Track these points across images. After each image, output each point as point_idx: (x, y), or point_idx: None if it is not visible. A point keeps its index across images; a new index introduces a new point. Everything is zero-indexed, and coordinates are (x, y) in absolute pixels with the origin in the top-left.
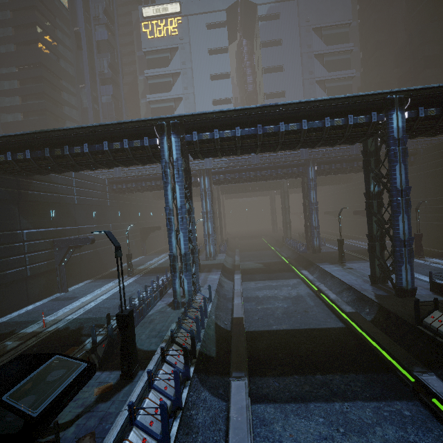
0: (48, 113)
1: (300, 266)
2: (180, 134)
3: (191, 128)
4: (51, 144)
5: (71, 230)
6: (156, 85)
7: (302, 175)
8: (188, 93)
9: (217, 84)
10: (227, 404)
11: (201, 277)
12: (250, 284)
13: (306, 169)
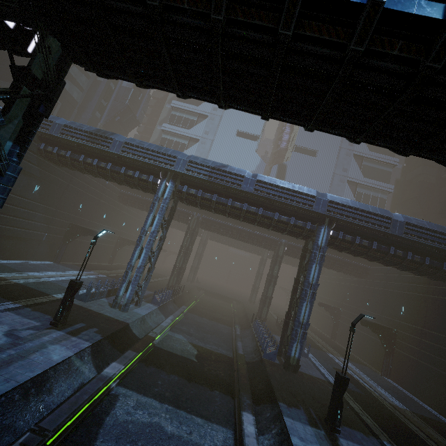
0: None
1: (249, 392)
2: None
3: None
4: None
5: None
6: None
7: (307, 235)
8: (216, 114)
9: (249, 118)
10: None
11: (30, 344)
12: (126, 401)
13: (317, 230)
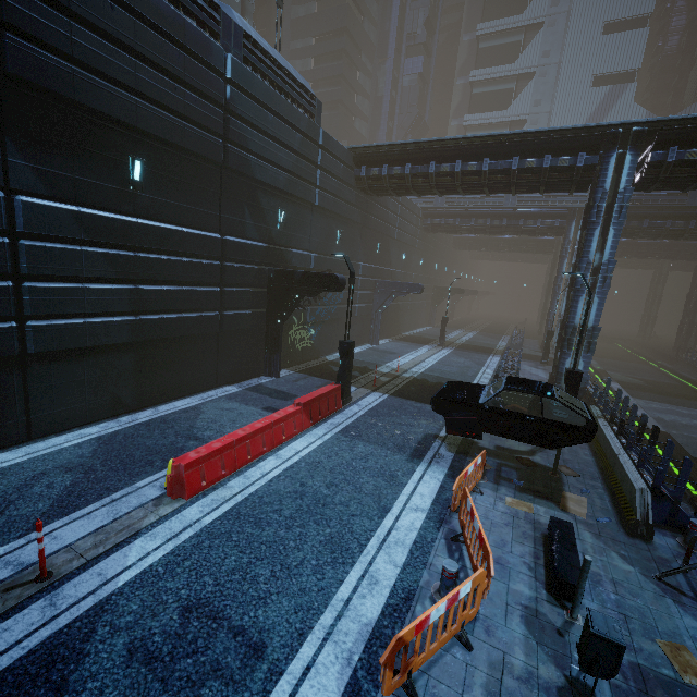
0: (340, 107)
1: None
2: (618, 148)
3: (669, 140)
4: (439, 157)
5: (387, 272)
6: (491, 51)
7: None
8: (548, 63)
9: (614, 42)
10: (690, 506)
11: None
12: (636, 401)
13: None
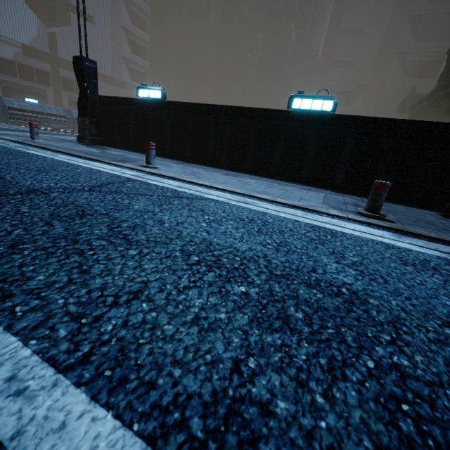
0: None
1: None
2: None
3: None
4: None
5: None
6: None
7: None
8: None
9: None
10: None
11: None
12: None
13: None
